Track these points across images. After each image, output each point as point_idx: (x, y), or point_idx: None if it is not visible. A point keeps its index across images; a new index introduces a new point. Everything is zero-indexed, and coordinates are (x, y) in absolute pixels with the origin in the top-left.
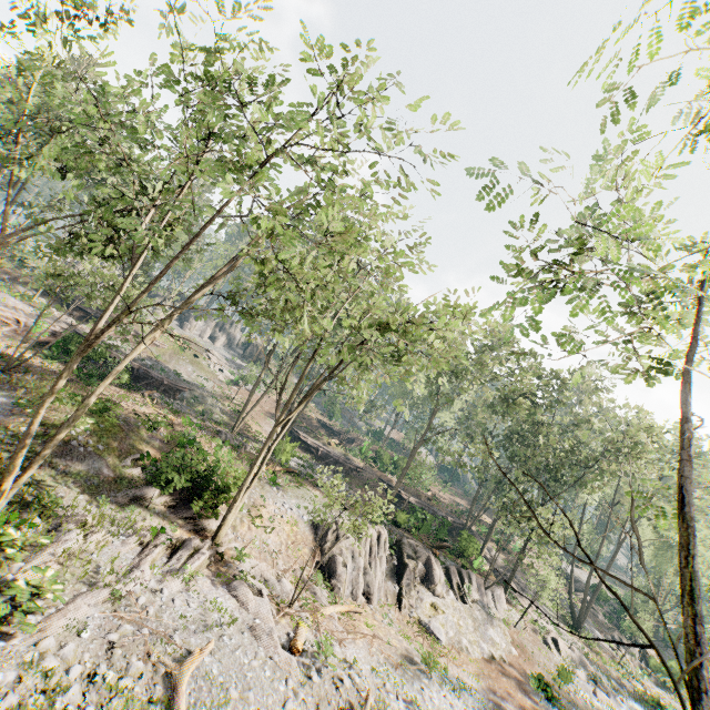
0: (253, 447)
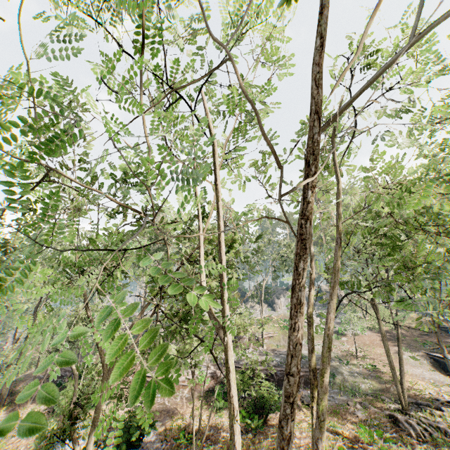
0: (445, 421)
